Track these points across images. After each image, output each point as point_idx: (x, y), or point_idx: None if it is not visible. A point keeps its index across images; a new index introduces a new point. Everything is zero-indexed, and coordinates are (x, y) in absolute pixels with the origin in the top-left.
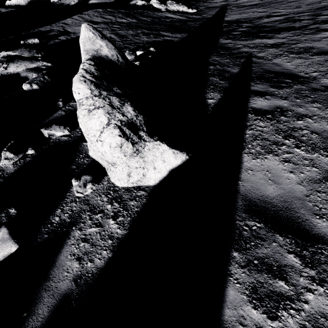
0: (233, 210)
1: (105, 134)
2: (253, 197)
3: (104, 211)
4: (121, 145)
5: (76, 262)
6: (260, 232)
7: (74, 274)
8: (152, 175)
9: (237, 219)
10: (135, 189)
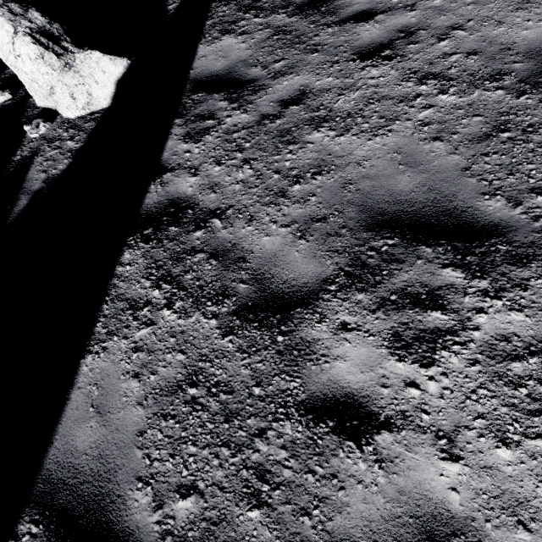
0: (181, 95)
1: (17, 44)
2: (202, 77)
3: (61, 139)
4: (42, 57)
5: (42, 174)
6: (201, 99)
7: (42, 180)
8: (99, 93)
9: (183, 99)
10: (89, 115)
